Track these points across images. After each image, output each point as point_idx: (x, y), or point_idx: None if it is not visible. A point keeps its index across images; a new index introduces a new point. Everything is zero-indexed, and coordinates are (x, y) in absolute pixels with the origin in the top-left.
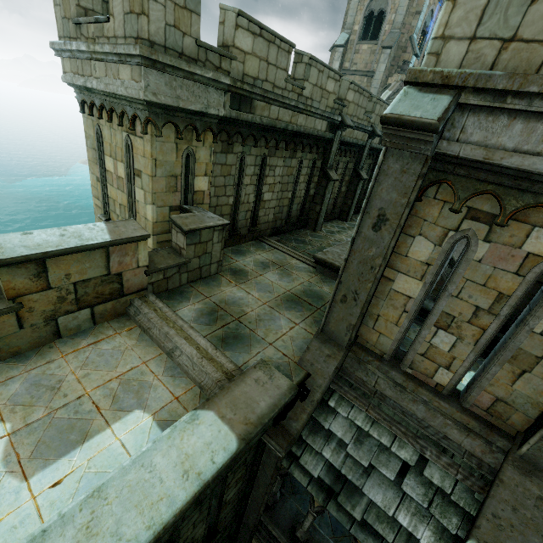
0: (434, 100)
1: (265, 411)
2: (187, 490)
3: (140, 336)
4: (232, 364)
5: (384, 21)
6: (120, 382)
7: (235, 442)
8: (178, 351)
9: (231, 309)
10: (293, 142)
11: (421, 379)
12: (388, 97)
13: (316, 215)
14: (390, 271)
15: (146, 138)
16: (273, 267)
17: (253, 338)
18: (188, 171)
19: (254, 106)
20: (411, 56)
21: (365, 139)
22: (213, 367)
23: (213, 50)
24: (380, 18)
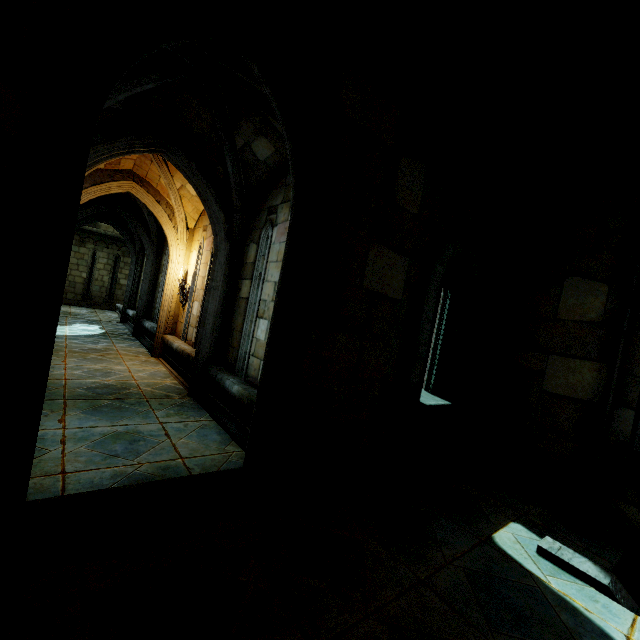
0: None
1: None
2: None
3: None
4: None
5: None
6: None
7: None
8: None
9: None
10: None
11: None
12: None
13: None
14: None
15: None
16: (89, 311)
17: None
18: None
19: (99, 225)
20: None
21: None
22: None
23: None
24: None
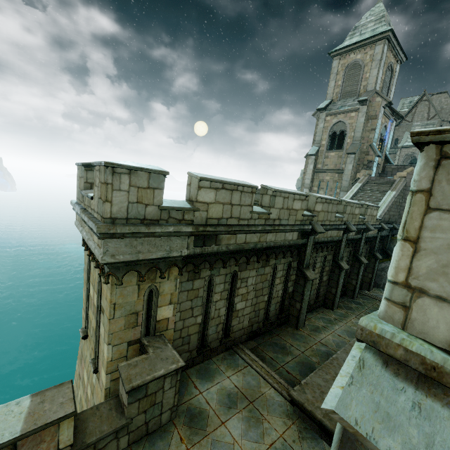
0: (419, 410)
1: None
2: None
3: None
4: None
5: (346, 137)
6: None
7: None
8: None
9: None
10: (264, 253)
11: None
12: (358, 188)
13: (296, 312)
14: None
15: (108, 285)
16: (240, 405)
17: None
18: (152, 304)
19: (219, 239)
20: (374, 157)
21: (340, 234)
22: None
23: (175, 209)
24: (342, 133)
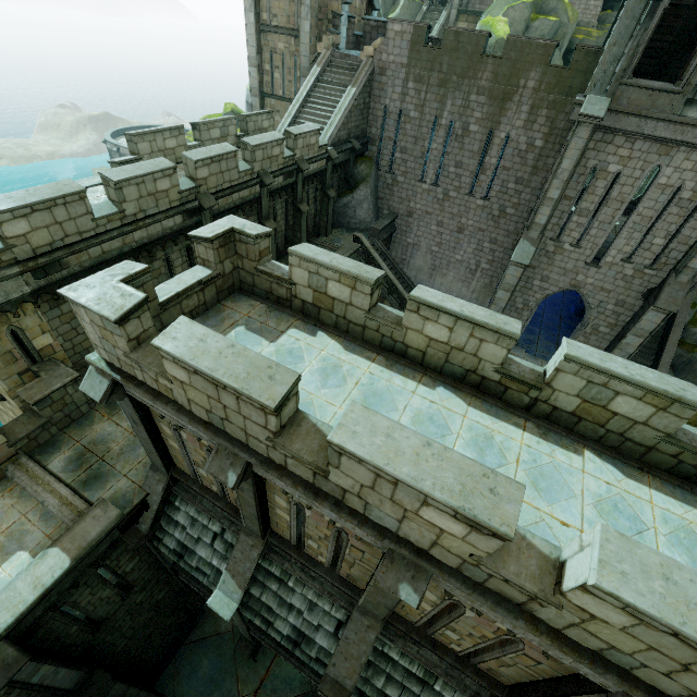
0: (101, 382)
1: (95, 538)
2: (35, 595)
3: (20, 493)
4: (85, 504)
5: None
6: (6, 535)
7: (69, 562)
8: (47, 503)
9: (98, 449)
10: (143, 251)
11: (210, 488)
12: (316, 77)
13: None
14: (164, 435)
15: None
16: None
17: (111, 474)
18: (22, 340)
19: (65, 262)
20: (341, 6)
21: (257, 190)
22: (70, 511)
23: None
24: None
